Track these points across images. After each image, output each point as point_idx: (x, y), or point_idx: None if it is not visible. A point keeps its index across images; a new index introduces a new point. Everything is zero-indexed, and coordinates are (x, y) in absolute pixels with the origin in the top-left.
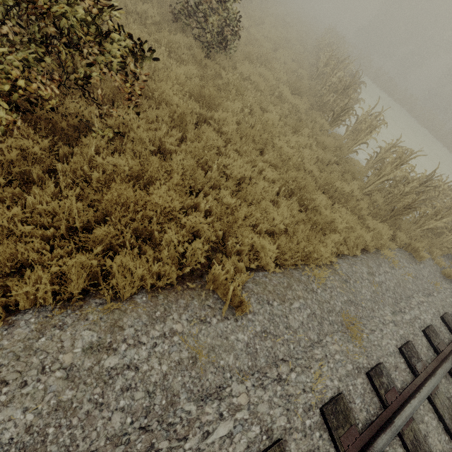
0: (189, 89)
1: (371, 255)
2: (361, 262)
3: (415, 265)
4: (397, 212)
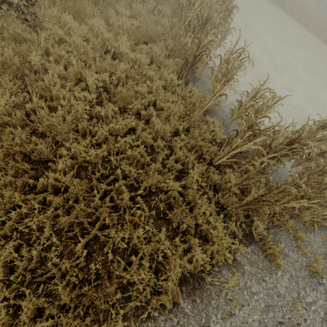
0: None
1: (202, 293)
2: None
3: (270, 278)
4: (249, 201)
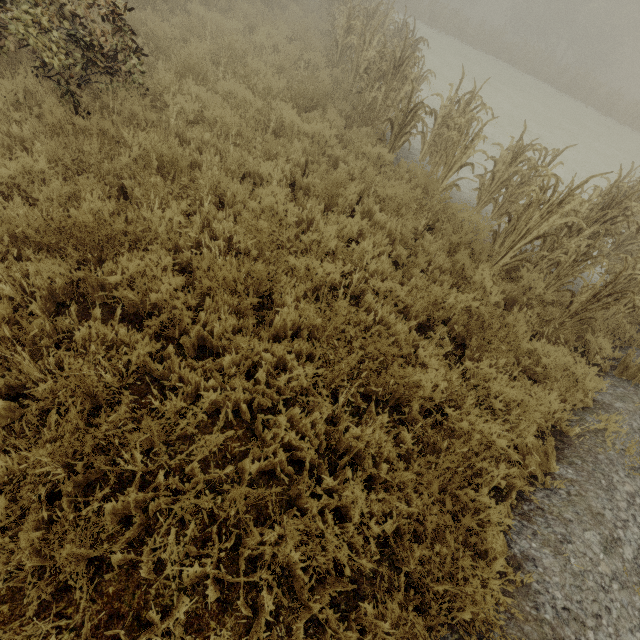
0: (21, 231)
1: (576, 451)
2: (576, 511)
3: None
4: (582, 306)
